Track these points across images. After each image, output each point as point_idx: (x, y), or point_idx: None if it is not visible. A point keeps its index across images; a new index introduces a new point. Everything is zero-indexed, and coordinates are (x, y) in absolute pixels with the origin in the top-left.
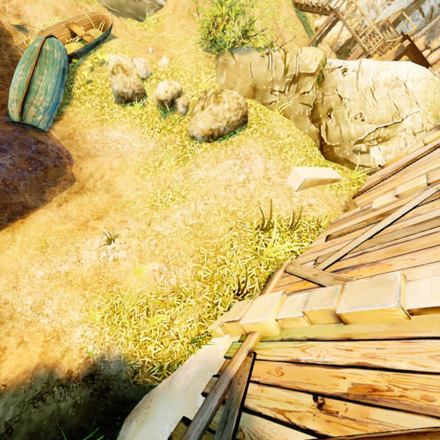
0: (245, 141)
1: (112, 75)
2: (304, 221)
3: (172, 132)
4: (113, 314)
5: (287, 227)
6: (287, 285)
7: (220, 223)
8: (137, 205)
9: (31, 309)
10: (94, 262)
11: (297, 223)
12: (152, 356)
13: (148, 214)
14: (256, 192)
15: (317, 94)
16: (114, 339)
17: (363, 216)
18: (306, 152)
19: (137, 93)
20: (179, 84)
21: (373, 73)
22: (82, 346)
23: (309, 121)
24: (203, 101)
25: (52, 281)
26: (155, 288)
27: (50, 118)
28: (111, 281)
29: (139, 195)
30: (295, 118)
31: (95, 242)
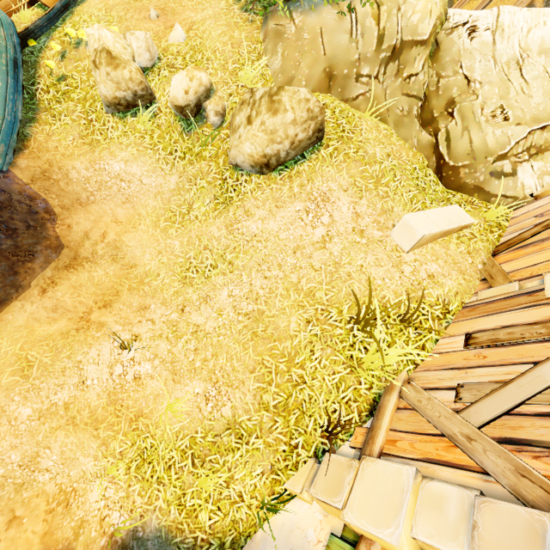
0: (320, 171)
1: (94, 67)
2: (423, 304)
3: (202, 157)
4: (143, 463)
5: (397, 318)
6: (411, 435)
7: (290, 311)
8: (162, 278)
9: (20, 467)
10: (105, 383)
11: (414, 312)
12: (206, 530)
13: (180, 292)
14: (343, 258)
15: (430, 76)
16: (148, 503)
17: (532, 310)
18: (416, 181)
19: (140, 95)
20: (207, 75)
21: (521, 32)
22: (103, 515)
23: (419, 125)
24: (249, 107)
25: (45, 422)
26: (200, 423)
27: (7, 148)
28: (134, 413)
29: (162, 262)
30: (395, 121)
31: (104, 350)
